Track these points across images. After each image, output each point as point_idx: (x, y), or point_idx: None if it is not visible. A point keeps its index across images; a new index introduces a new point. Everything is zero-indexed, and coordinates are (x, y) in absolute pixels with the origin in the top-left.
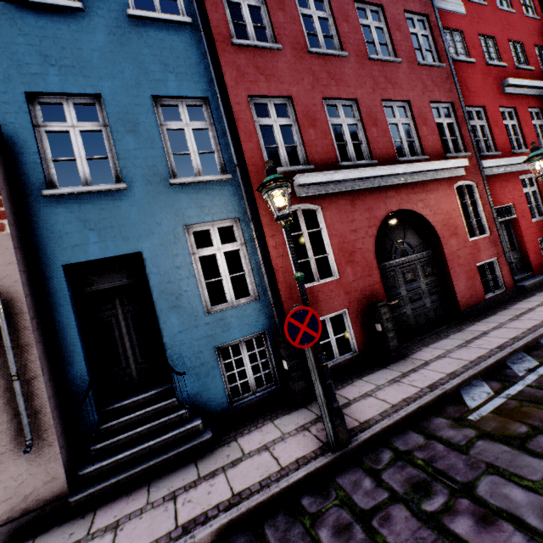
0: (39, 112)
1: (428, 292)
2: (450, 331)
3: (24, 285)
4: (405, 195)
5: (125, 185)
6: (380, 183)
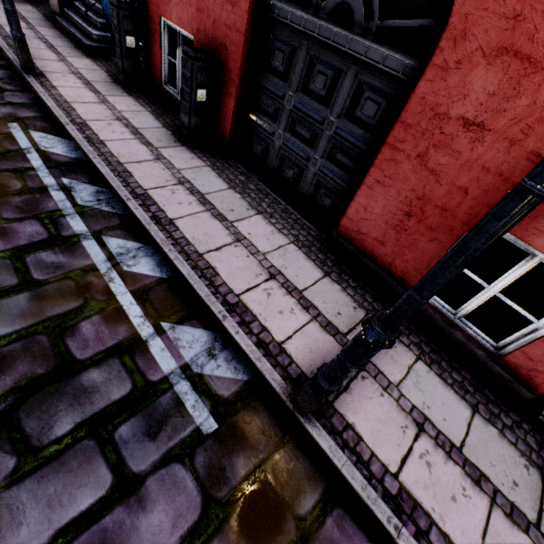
0: None
1: (331, 150)
2: (261, 203)
3: None
4: None
5: None
6: None
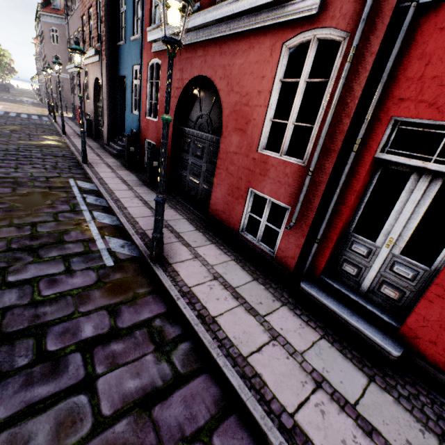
0: (121, 3)
1: (206, 177)
2: (176, 205)
3: (107, 81)
4: (211, 57)
5: (124, 41)
6: (190, 40)
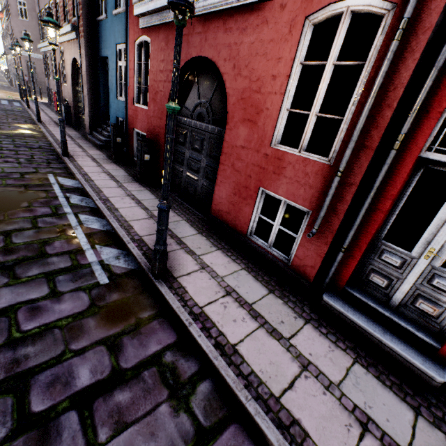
0: None
1: (206, 173)
2: (173, 204)
3: (86, 61)
4: (213, 34)
5: (106, 16)
6: None
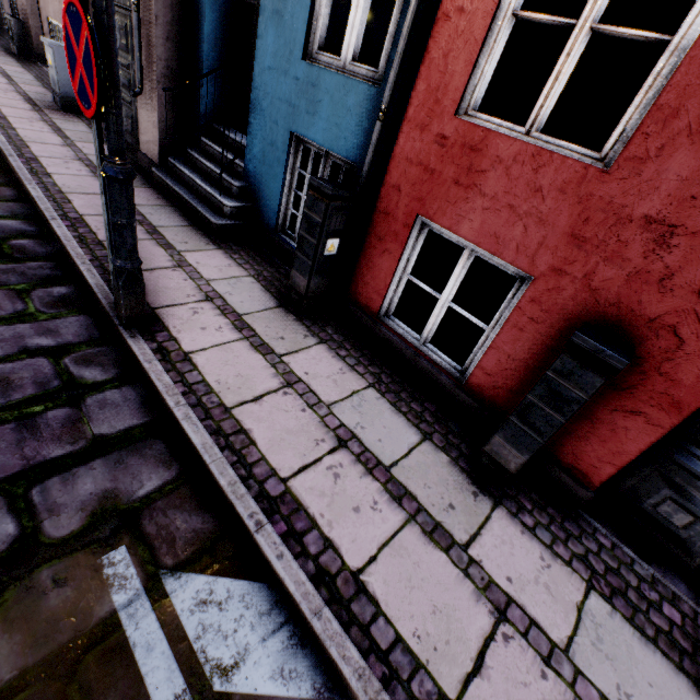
0: None
1: None
2: None
3: None
4: None
5: None
6: None
